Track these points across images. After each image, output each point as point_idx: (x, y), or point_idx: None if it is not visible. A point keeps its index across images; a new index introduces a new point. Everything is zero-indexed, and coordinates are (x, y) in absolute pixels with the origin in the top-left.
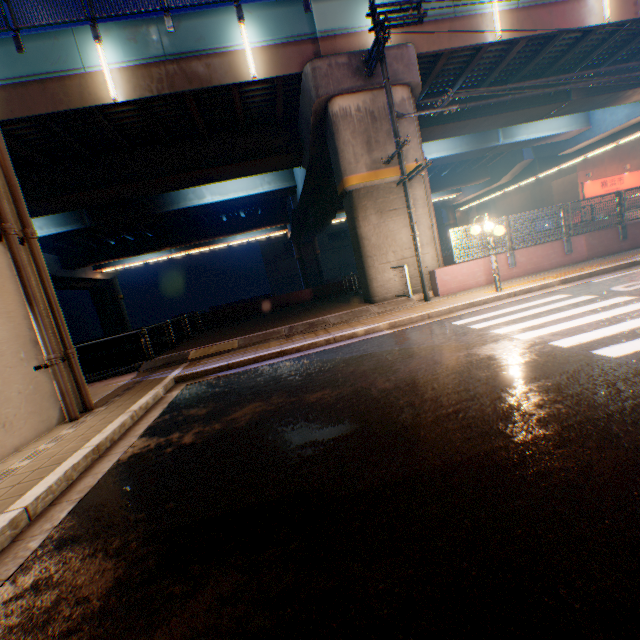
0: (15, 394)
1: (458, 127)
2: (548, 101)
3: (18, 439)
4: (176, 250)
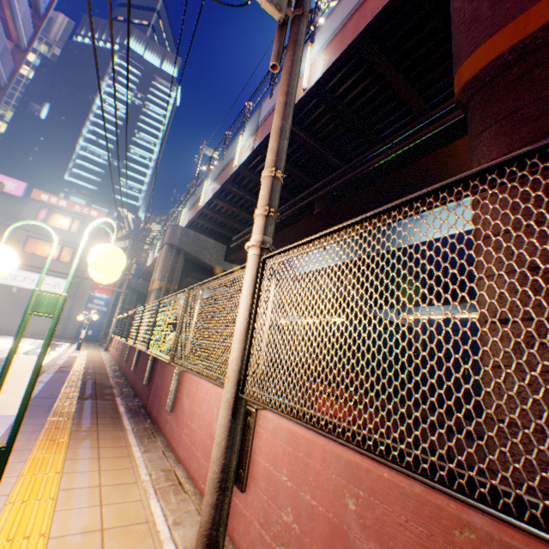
0: (48, 326)
1: None
2: (297, 218)
3: (41, 334)
4: (305, 316)
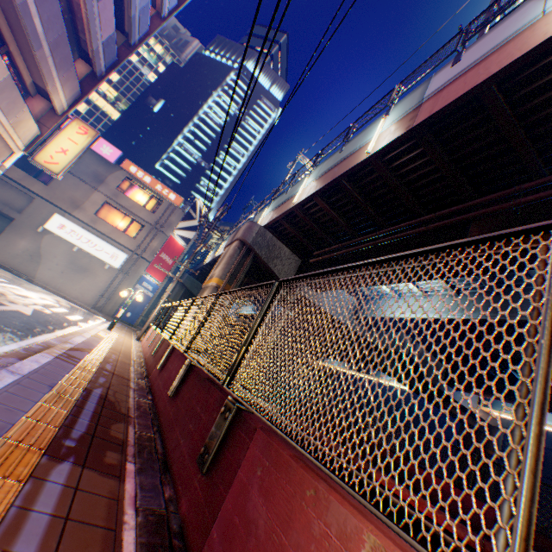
0: (92, 294)
1: None
2: (428, 240)
3: (83, 300)
4: (349, 366)
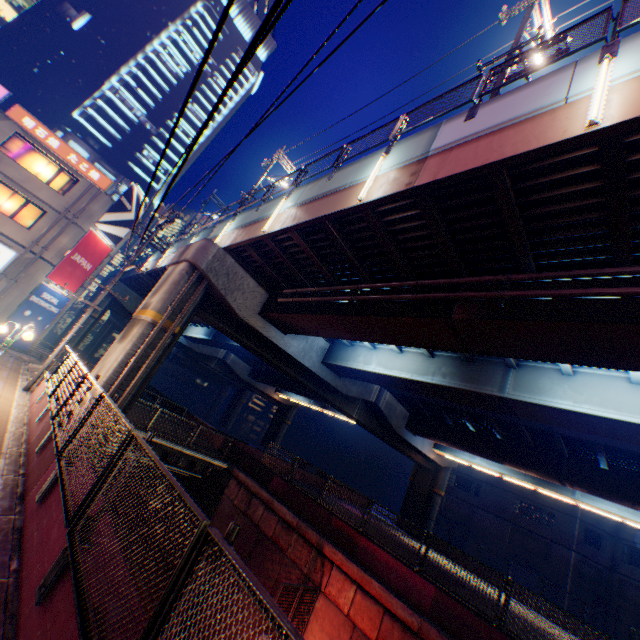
0: None
1: (321, 322)
2: (412, 311)
3: None
4: (313, 402)
